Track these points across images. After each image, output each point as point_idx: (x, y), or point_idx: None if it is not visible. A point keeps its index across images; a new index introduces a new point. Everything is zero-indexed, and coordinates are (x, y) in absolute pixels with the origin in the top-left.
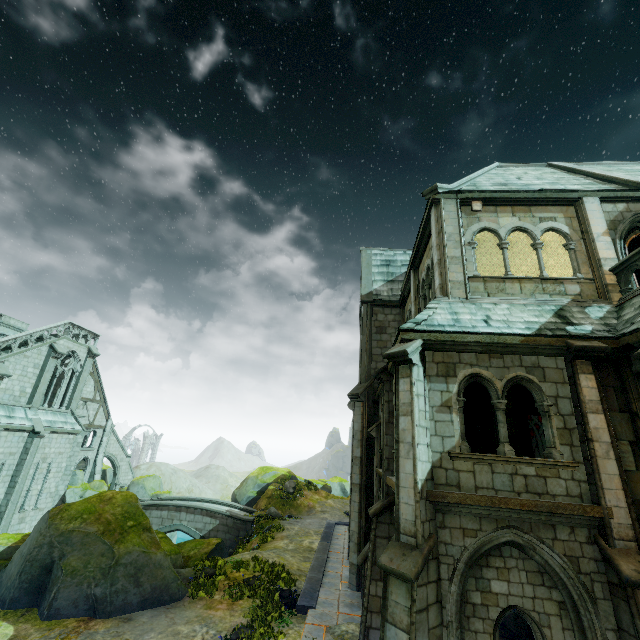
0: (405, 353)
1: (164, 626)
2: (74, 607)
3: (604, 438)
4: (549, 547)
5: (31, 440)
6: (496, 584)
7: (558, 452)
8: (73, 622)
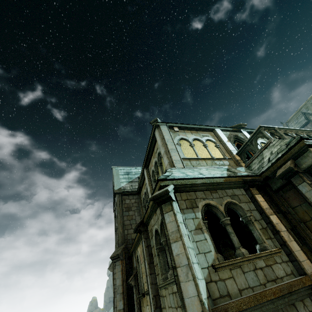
0: (167, 191)
1: None
2: None
3: (283, 228)
4: None
5: None
6: None
7: (268, 244)
8: None
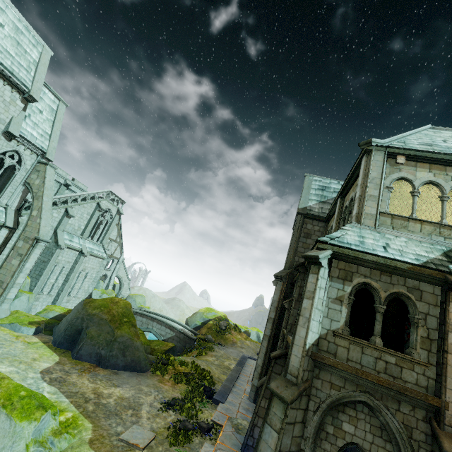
0: (317, 257)
1: (134, 383)
2: (89, 357)
3: None
4: (392, 414)
5: (79, 257)
6: (346, 425)
7: (417, 353)
8: (88, 365)
